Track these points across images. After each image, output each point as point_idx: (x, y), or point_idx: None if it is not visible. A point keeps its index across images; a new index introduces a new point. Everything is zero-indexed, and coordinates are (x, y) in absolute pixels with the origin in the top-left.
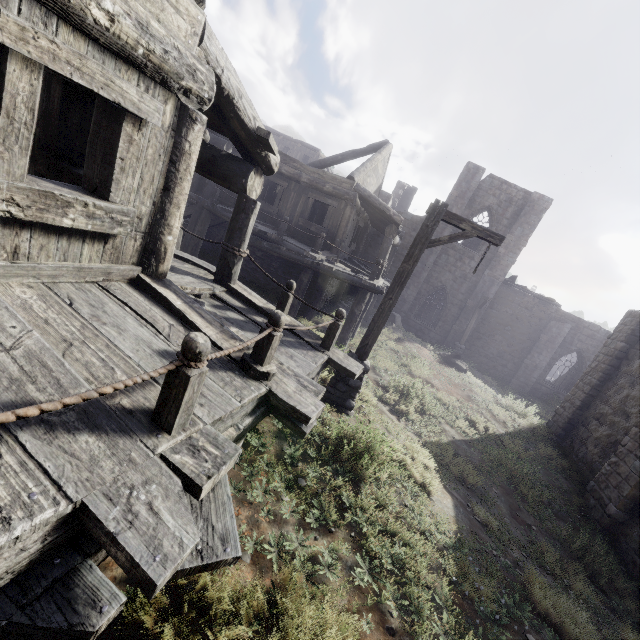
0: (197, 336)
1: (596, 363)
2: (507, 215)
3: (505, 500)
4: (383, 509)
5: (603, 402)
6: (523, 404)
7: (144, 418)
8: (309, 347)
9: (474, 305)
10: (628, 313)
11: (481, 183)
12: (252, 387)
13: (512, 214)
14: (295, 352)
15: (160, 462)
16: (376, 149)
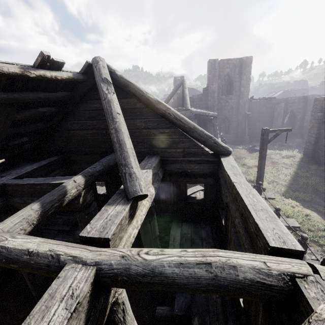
0: (305, 235)
1: (312, 124)
2: (236, 73)
3: (318, 197)
4: (310, 230)
5: (323, 139)
6: (290, 151)
7: None
8: None
9: (242, 117)
10: (315, 99)
11: (219, 65)
12: None
13: (238, 71)
14: None
15: (314, 261)
16: (180, 85)
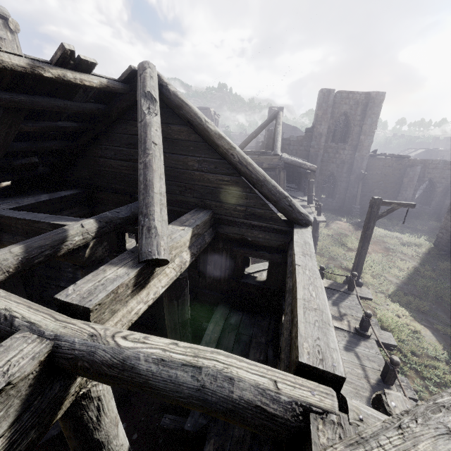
0: (396, 359)
1: None
2: (358, 113)
3: (440, 309)
4: (414, 354)
5: None
6: (415, 237)
7: (382, 384)
8: (346, 294)
9: (355, 177)
10: None
11: (334, 99)
12: (372, 344)
13: (361, 111)
14: (347, 303)
15: None
16: (273, 119)
